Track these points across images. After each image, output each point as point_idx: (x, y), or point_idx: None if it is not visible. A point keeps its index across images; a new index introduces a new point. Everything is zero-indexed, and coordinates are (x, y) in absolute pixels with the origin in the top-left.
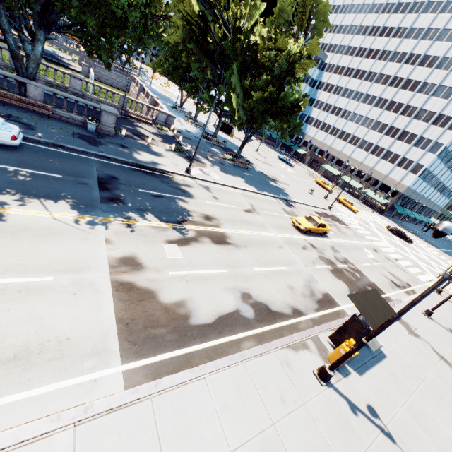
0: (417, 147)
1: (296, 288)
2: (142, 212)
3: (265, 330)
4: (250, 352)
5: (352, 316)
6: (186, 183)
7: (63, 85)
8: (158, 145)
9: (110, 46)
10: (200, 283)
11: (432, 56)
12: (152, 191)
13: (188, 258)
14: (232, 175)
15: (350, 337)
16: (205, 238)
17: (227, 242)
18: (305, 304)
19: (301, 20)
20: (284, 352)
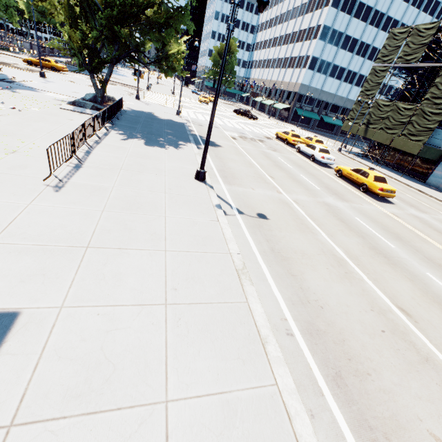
0: (306, 40)
1: None
2: None
3: None
4: None
5: None
6: None
7: None
8: None
9: None
10: None
11: None
12: None
13: None
14: None
15: None
16: None
17: None
18: None
19: None
20: None
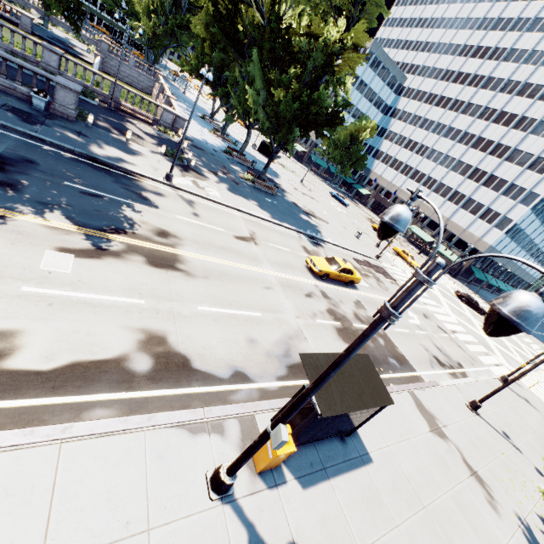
0: (506, 196)
1: (262, 343)
2: (43, 207)
3: (155, 396)
4: (88, 426)
5: (300, 389)
6: (159, 190)
7: (35, 58)
8: (145, 146)
9: (76, 0)
10: (76, 311)
11: (535, 84)
12: (87, 188)
13: (81, 275)
14: (242, 196)
15: (294, 422)
16: (137, 255)
17: (174, 267)
18: (263, 367)
19: (348, 0)
20: (166, 434)
